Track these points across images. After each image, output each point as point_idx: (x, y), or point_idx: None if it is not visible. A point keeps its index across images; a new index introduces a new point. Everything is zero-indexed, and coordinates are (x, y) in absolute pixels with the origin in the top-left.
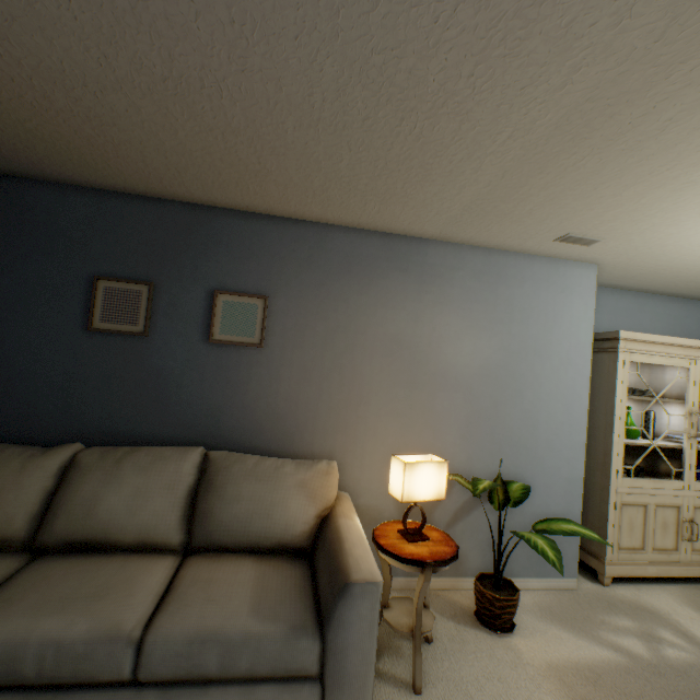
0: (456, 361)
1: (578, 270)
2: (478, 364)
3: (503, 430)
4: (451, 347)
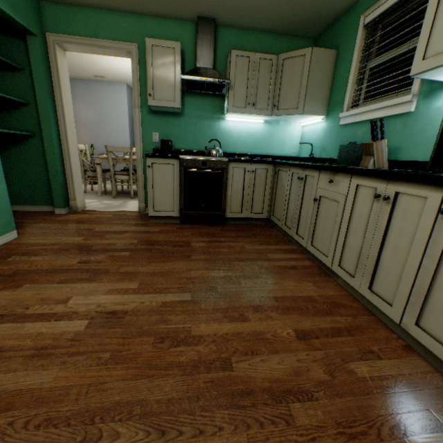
0: (83, 118)
1: (120, 86)
2: (90, 119)
3: (102, 139)
4: (80, 113)
